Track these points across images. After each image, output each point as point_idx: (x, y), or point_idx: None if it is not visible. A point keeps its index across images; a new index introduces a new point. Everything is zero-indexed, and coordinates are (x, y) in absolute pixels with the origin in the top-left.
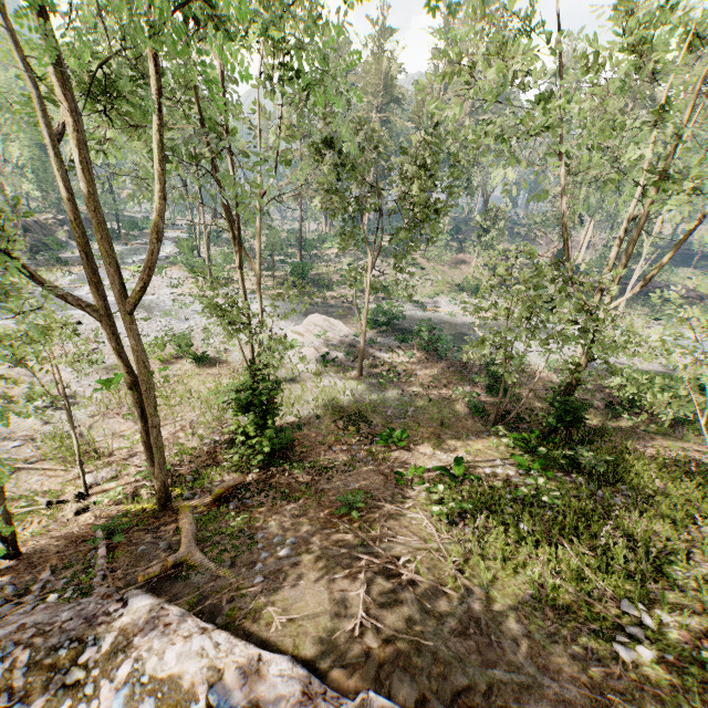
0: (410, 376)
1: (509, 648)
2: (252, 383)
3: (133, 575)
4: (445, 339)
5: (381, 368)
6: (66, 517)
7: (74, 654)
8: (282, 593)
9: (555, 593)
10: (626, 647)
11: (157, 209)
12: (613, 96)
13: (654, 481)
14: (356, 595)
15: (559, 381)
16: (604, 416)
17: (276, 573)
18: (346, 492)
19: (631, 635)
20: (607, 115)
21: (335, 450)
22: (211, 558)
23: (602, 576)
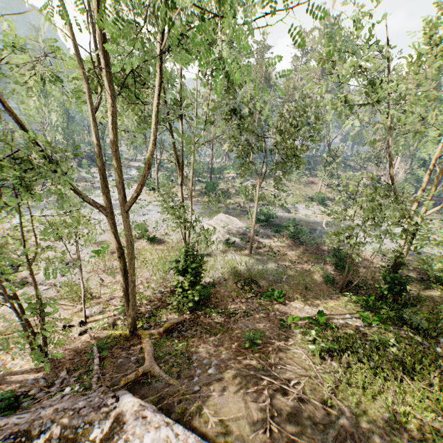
0: (283, 255)
1: None
2: (186, 256)
3: (116, 379)
4: (305, 231)
5: (263, 249)
6: (74, 336)
7: (87, 432)
8: (213, 400)
9: (406, 417)
10: None
11: (149, 150)
12: (428, 80)
13: None
14: (263, 406)
15: (383, 262)
16: (417, 287)
17: (207, 385)
18: (247, 331)
19: None
20: (425, 92)
21: (237, 302)
22: (164, 370)
23: (440, 407)
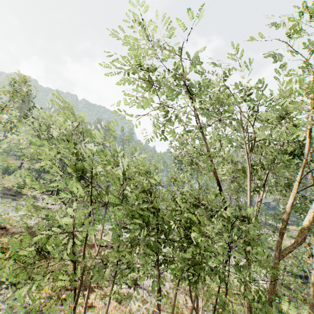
0: None
1: None
2: None
3: None
4: None
5: None
6: None
7: None
8: None
9: None
10: None
11: (309, 221)
12: None
13: None
14: None
15: None
16: None
17: None
18: None
19: None
20: None
21: None
22: None
23: None
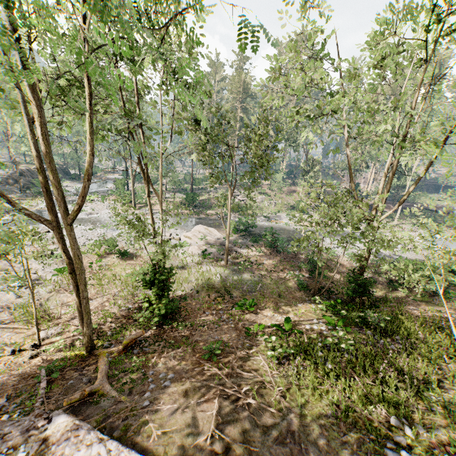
0: (259, 264)
1: (313, 453)
2: (154, 269)
3: (62, 401)
4: (281, 240)
5: (240, 259)
6: (24, 360)
7: None
8: (161, 413)
9: (348, 412)
10: (393, 451)
11: (88, 161)
12: (369, 93)
13: (418, 333)
14: (211, 414)
15: (356, 266)
16: (387, 289)
17: (158, 399)
18: (212, 342)
19: (397, 442)
20: (367, 104)
21: (208, 314)
22: (116, 388)
23: (379, 400)
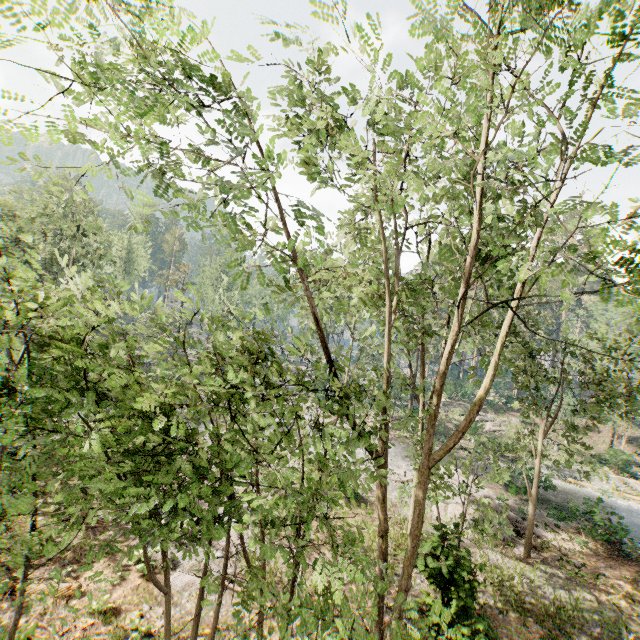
0: (596, 576)
1: None
2: (442, 545)
3: None
4: (628, 530)
5: (548, 553)
6: None
7: None
8: None
9: None
10: None
11: (485, 388)
12: None
13: None
14: None
15: None
16: None
17: None
18: None
19: None
20: None
21: None
22: None
23: None
